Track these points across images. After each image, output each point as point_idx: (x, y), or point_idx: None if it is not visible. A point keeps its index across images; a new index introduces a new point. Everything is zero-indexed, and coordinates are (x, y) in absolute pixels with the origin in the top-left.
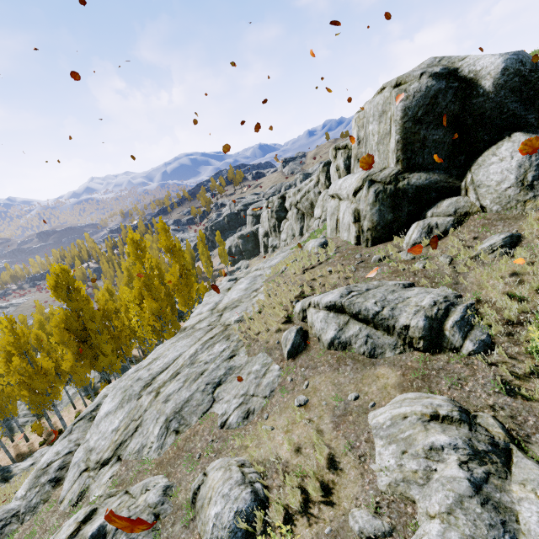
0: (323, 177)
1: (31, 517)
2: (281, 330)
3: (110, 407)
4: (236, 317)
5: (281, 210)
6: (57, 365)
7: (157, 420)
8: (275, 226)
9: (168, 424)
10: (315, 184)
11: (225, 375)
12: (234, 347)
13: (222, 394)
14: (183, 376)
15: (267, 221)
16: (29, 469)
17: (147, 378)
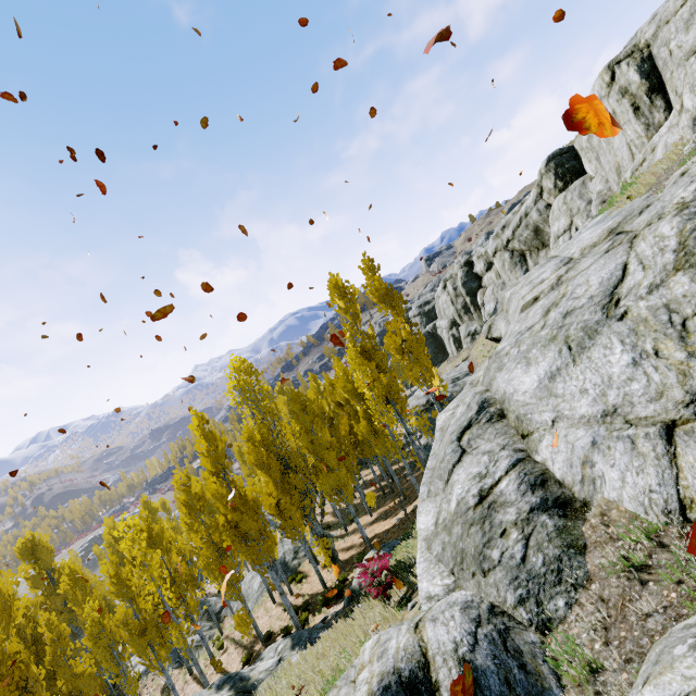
0: (550, 178)
1: (573, 596)
2: None
3: (543, 368)
4: (688, 188)
5: (470, 279)
6: None
7: None
8: (466, 306)
9: None
10: (535, 198)
11: None
12: None
13: None
14: None
15: (450, 304)
16: (278, 669)
17: (593, 301)
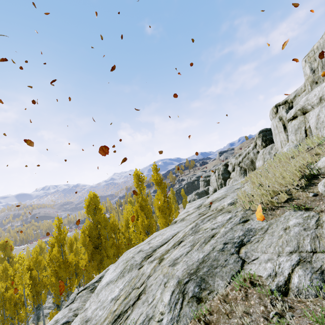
0: (260, 140)
1: None
2: (309, 185)
3: (112, 276)
4: (228, 201)
5: (225, 172)
6: (77, 266)
7: (165, 284)
8: (222, 184)
9: (183, 287)
10: (253, 147)
11: (245, 235)
12: (242, 214)
13: (253, 254)
14: (188, 242)
15: (215, 181)
16: None
17: (148, 250)
